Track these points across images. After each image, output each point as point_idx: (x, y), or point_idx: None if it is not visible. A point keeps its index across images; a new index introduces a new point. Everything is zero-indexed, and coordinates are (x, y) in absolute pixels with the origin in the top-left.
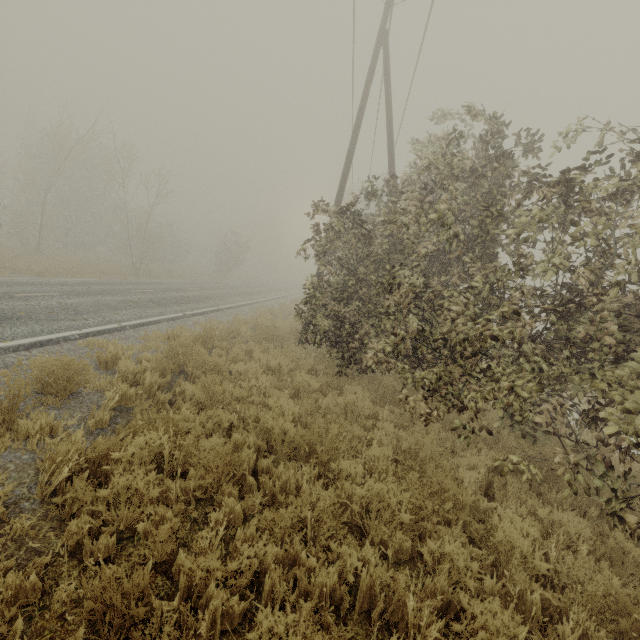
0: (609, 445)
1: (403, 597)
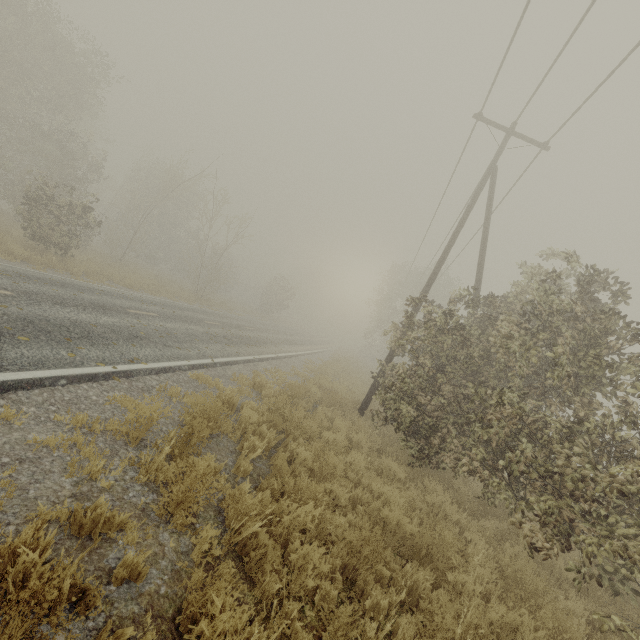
0: None
1: None
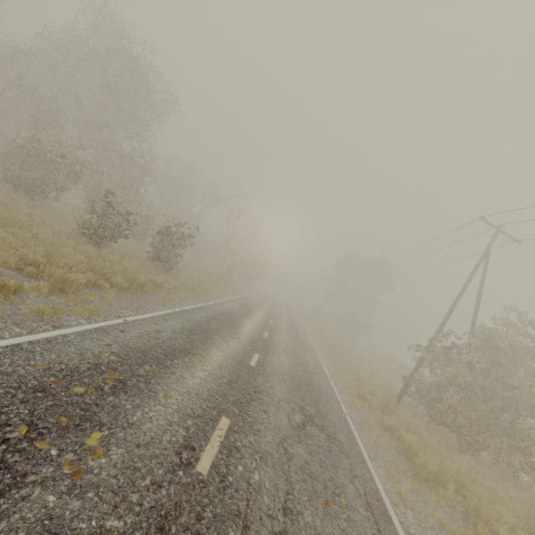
0: None
1: None
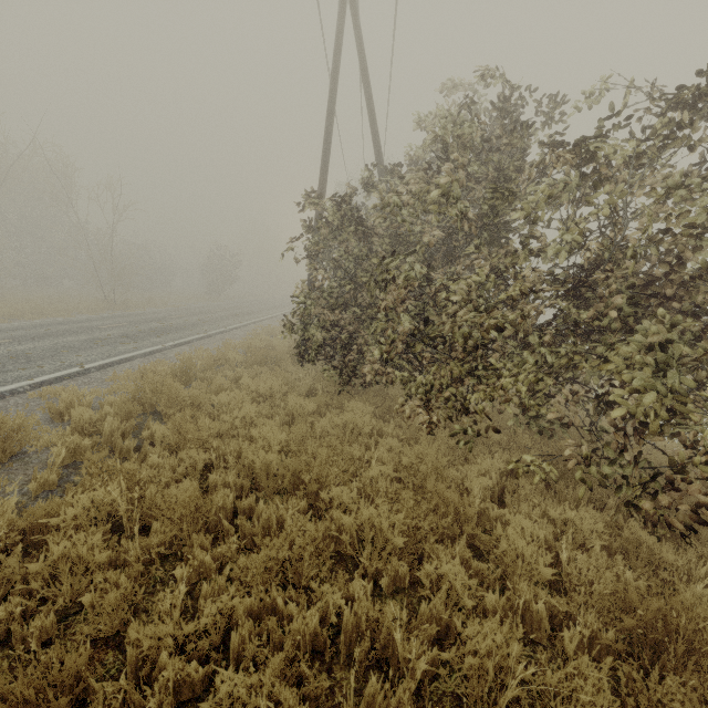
0: (623, 430)
1: (392, 630)
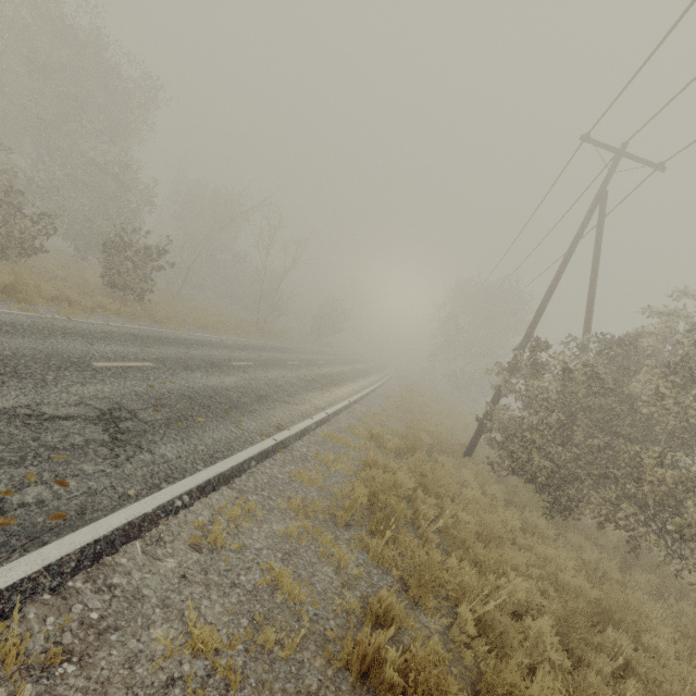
0: None
1: None
